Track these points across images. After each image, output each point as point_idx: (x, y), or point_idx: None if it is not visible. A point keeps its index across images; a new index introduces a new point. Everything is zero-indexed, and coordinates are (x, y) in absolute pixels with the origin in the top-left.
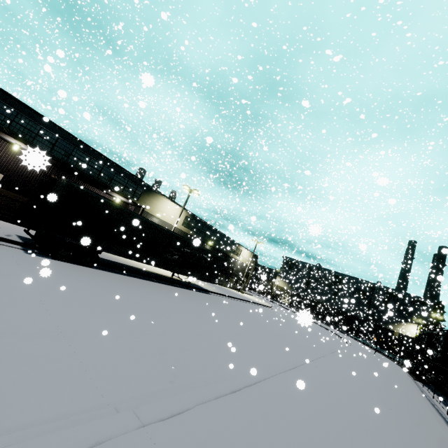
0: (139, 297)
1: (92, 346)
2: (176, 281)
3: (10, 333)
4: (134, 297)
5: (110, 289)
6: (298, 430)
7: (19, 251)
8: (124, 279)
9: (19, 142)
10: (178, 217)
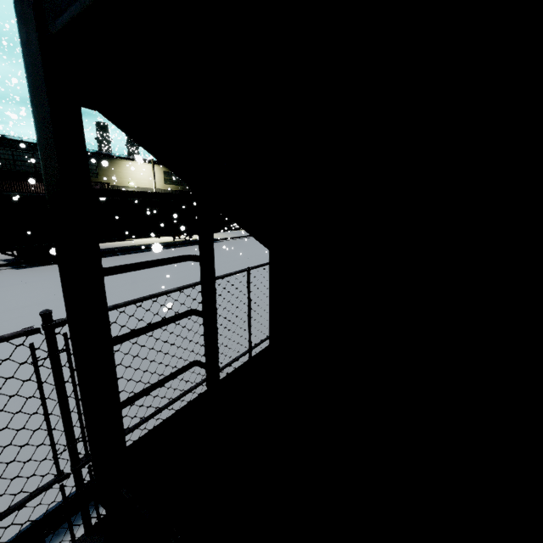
0: None
1: None
2: (177, 243)
3: (28, 305)
4: None
5: None
6: (224, 290)
7: (10, 270)
8: (118, 259)
9: None
10: (153, 177)
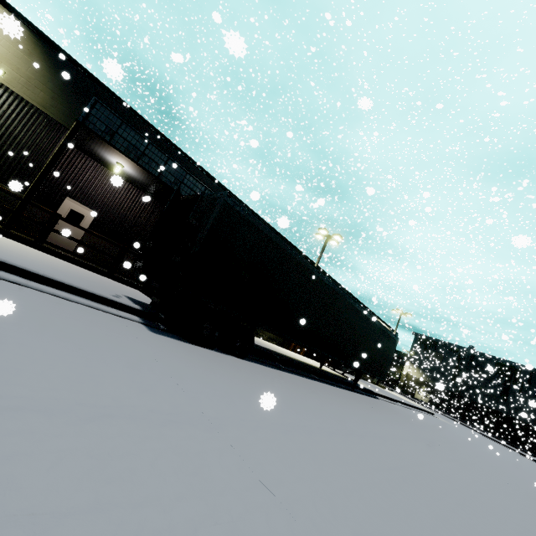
0: (373, 438)
1: None
2: (338, 378)
3: None
4: (371, 441)
5: (325, 422)
6: None
7: (140, 328)
8: (296, 382)
9: (123, 158)
10: None
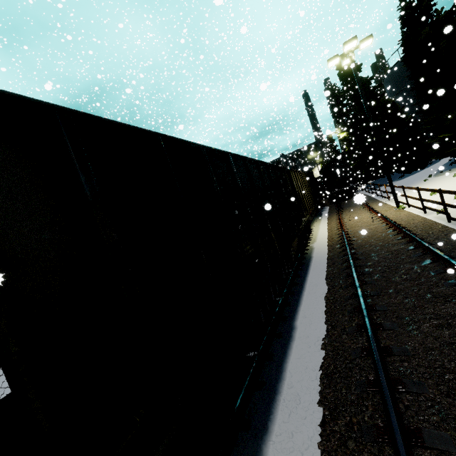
0: None
1: (1, 379)
2: None
3: None
4: None
5: None
6: None
7: None
8: None
9: None
10: None
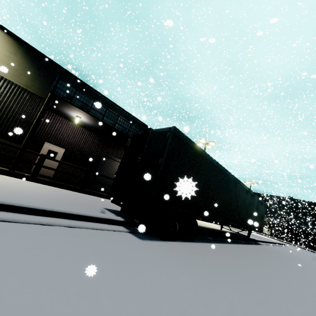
0: None
1: None
2: (237, 236)
3: None
4: None
5: (298, 299)
6: None
7: (131, 238)
8: (231, 253)
9: (81, 112)
10: None
